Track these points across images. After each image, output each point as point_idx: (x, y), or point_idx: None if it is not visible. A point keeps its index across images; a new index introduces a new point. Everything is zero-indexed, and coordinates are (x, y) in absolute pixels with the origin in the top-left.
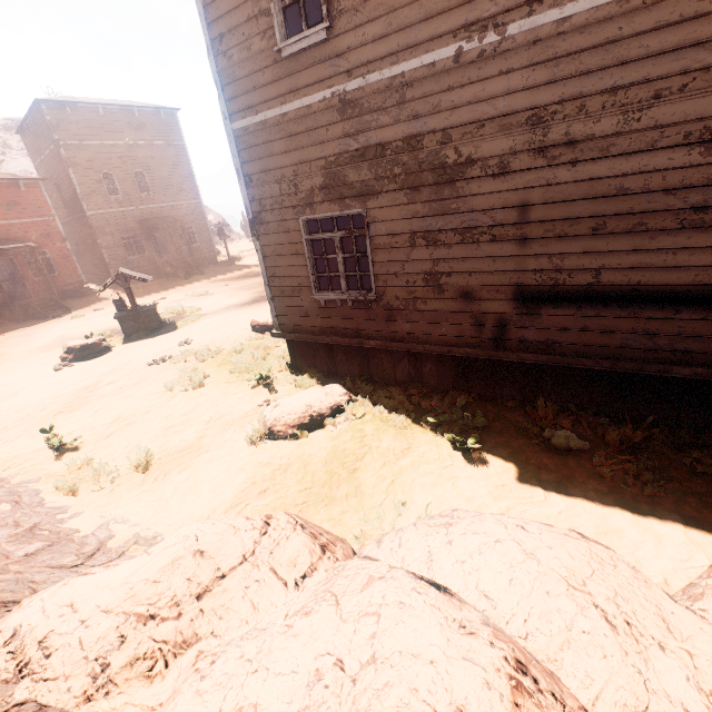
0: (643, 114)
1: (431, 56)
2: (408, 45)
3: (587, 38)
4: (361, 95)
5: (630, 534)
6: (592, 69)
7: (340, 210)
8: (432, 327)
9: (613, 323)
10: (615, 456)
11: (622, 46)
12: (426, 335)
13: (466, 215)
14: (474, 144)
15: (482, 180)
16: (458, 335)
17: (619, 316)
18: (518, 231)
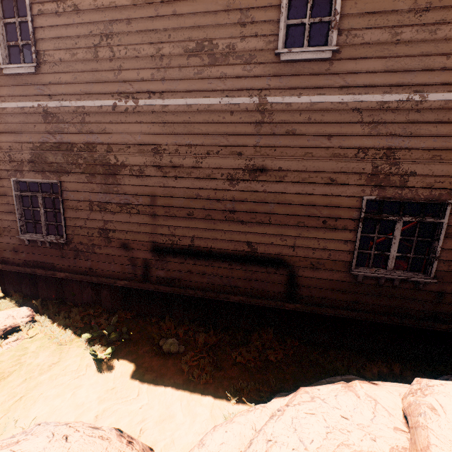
0: (203, 160)
1: (99, 102)
2: (87, 92)
3: (176, 117)
4: (57, 111)
5: (178, 418)
6: (180, 133)
7: (43, 179)
8: (105, 265)
9: (203, 268)
10: (198, 355)
11: (191, 126)
12: (101, 270)
13: (123, 195)
14: (125, 156)
15: (131, 177)
16: (121, 271)
17: (205, 265)
18: (152, 210)
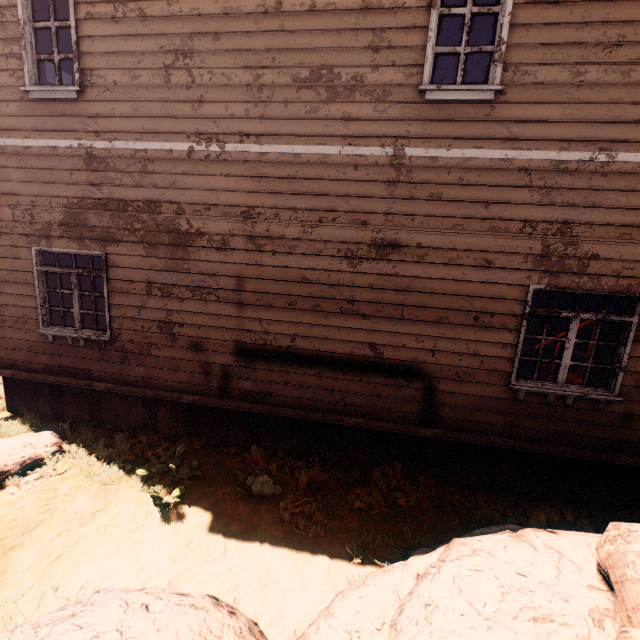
0: (314, 230)
1: (169, 144)
2: (151, 130)
3: (278, 170)
4: (107, 154)
5: (284, 583)
6: (282, 191)
7: (80, 249)
8: (165, 373)
9: (306, 379)
10: (301, 498)
11: (299, 182)
12: (160, 380)
13: (197, 276)
14: (203, 220)
15: (209, 250)
16: (189, 382)
17: (309, 374)
18: (237, 297)
